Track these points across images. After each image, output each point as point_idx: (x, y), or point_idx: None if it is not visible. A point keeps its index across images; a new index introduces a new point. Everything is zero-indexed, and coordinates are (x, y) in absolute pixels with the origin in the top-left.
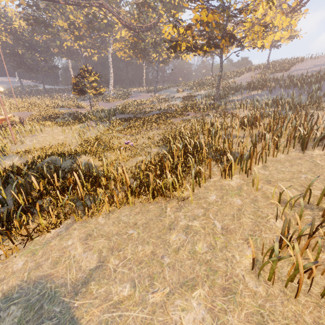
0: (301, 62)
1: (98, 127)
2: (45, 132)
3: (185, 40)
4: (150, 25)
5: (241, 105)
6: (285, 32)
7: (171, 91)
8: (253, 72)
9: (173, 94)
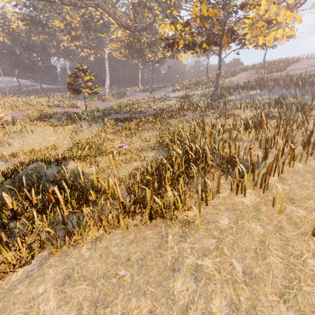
0: (297, 62)
1: (92, 128)
2: (36, 133)
3: (183, 37)
4: (146, 25)
5: (241, 105)
6: (287, 29)
7: (166, 91)
8: (248, 72)
9: (168, 94)
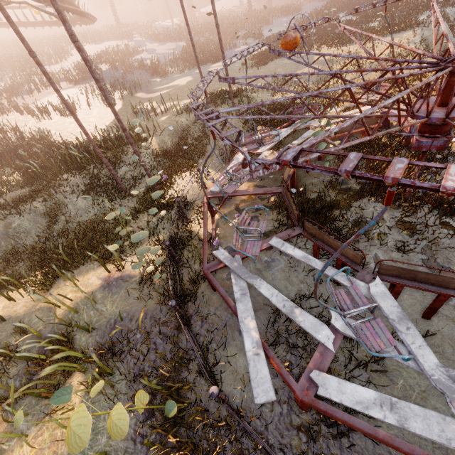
0: None
1: None
2: None
3: None
4: None
5: None
6: None
7: None
8: None
9: None
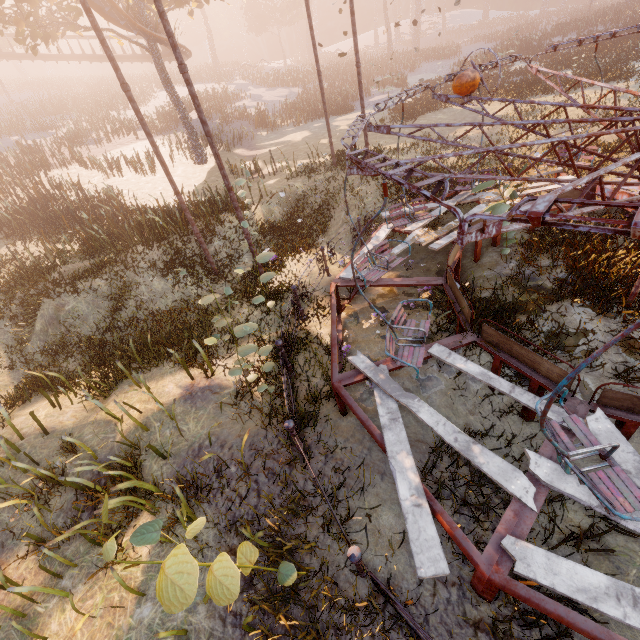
0: None
1: None
2: None
3: None
4: None
5: None
6: None
7: None
8: None
9: None
